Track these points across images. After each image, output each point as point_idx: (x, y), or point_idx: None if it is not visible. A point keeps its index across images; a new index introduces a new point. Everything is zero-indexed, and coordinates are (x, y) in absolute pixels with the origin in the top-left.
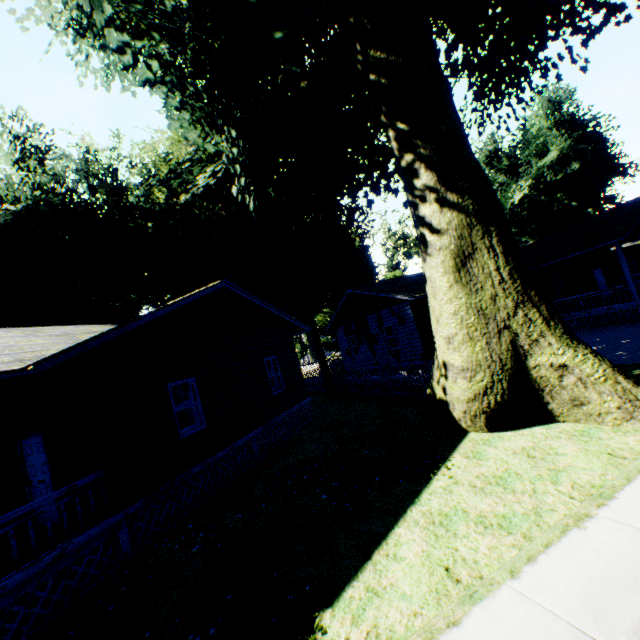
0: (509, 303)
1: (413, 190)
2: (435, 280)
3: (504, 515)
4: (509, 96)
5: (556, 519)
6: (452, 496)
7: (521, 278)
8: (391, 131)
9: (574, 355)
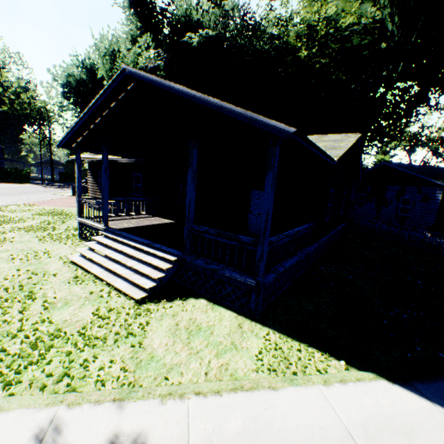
0: None
1: None
2: None
3: None
4: None
5: None
6: None
7: None
8: None
9: None
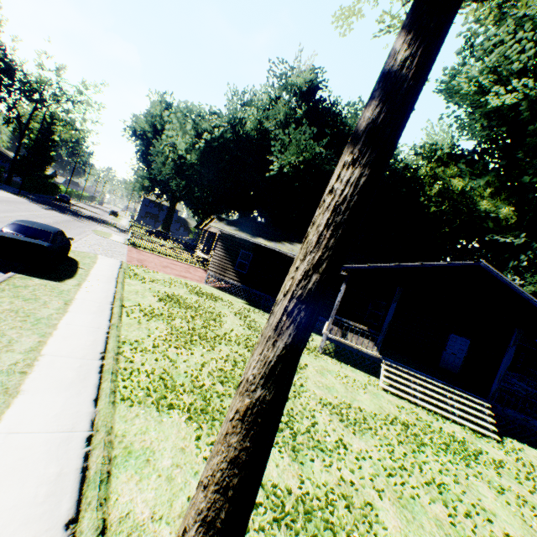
0: None
1: None
2: None
3: None
4: None
5: None
6: None
7: None
8: None
9: None
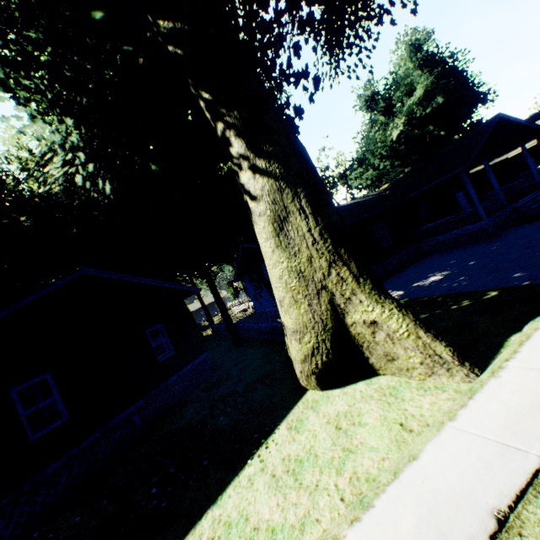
0: (323, 263)
1: (232, 158)
2: (262, 246)
3: (274, 528)
4: (350, 46)
5: (313, 538)
6: (249, 492)
7: (332, 237)
8: (201, 101)
9: (382, 311)
